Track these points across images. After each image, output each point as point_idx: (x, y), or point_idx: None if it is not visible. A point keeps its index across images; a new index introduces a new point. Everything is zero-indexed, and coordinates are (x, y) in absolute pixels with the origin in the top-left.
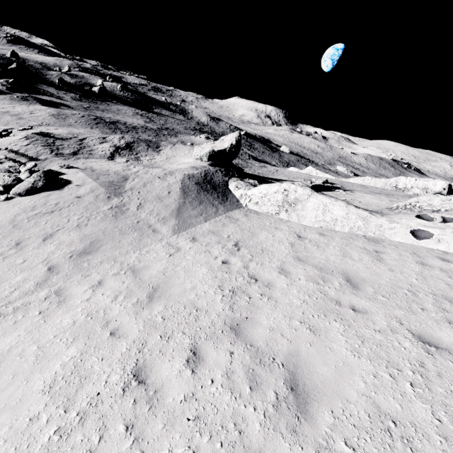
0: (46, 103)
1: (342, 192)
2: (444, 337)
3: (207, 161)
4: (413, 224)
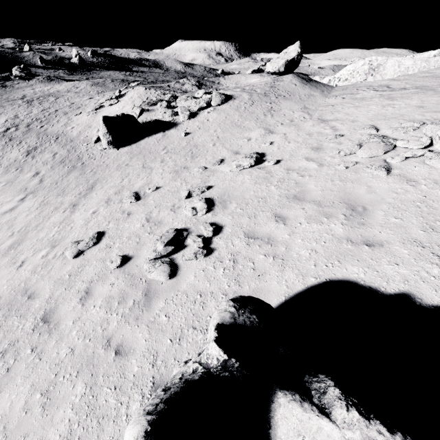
0: (66, 80)
1: None
2: None
3: (283, 70)
4: None
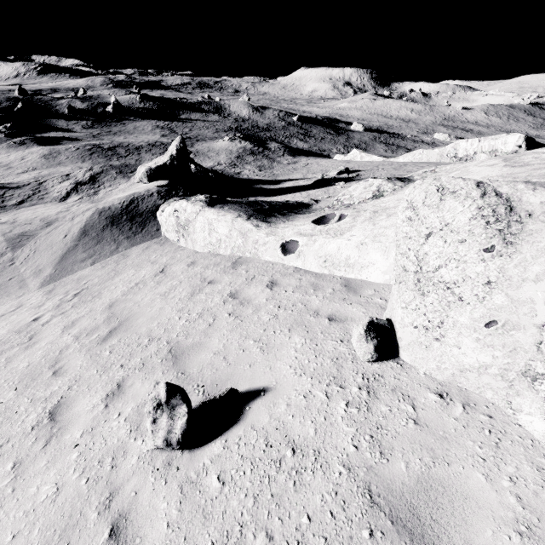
0: (45, 142)
1: (336, 186)
2: (79, 406)
3: (148, 182)
4: (289, 233)
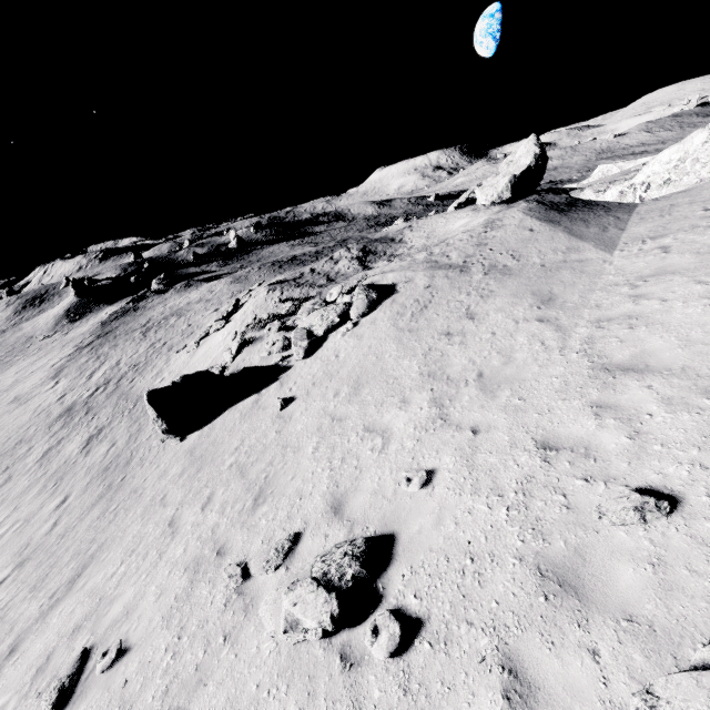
0: (208, 280)
1: None
2: None
3: (509, 196)
4: None
